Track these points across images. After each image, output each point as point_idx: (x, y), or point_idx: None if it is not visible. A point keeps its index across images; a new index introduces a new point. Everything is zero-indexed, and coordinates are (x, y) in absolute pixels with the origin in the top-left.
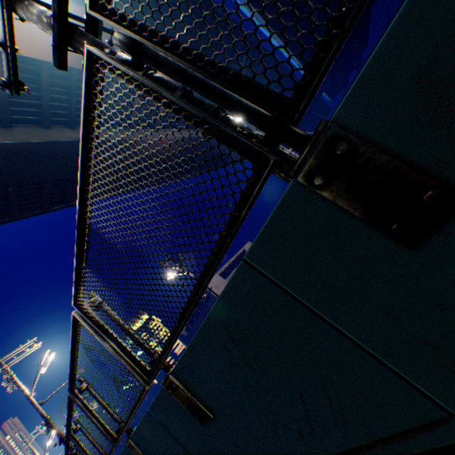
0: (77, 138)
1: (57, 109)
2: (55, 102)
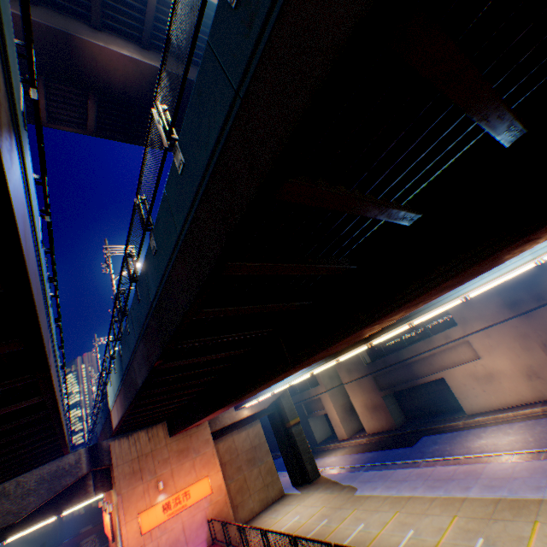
0: None
1: None
2: None
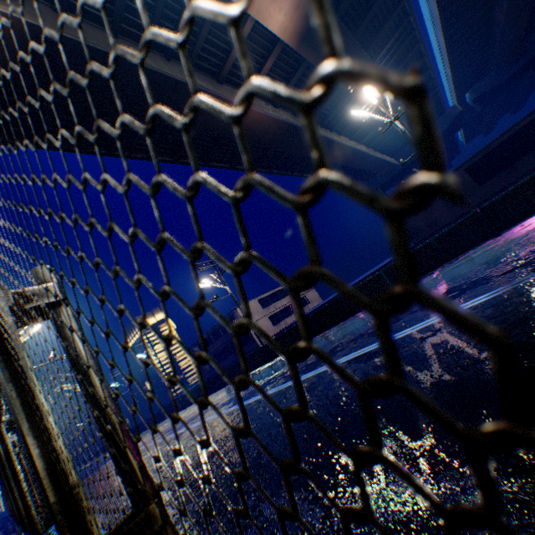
0: (147, 65)
1: (134, 14)
2: (134, 4)
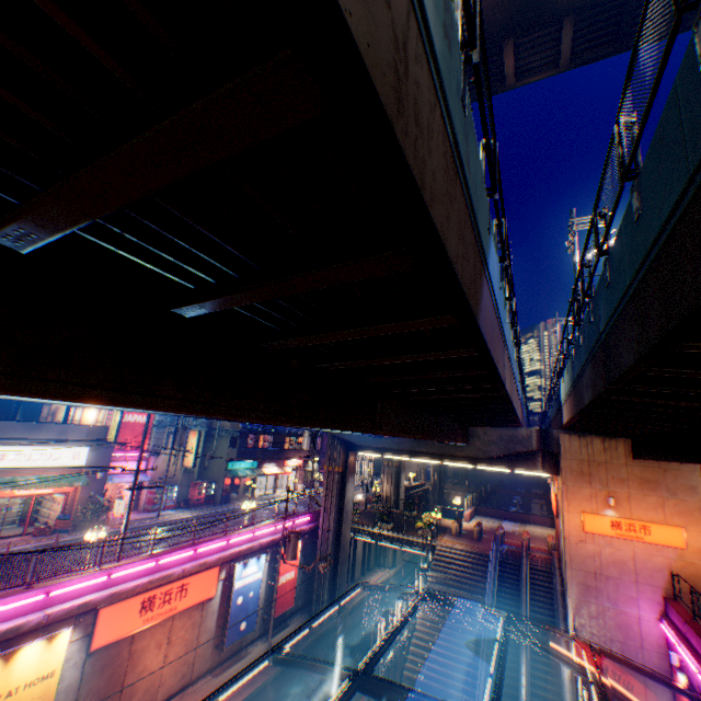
0: None
1: None
2: None
